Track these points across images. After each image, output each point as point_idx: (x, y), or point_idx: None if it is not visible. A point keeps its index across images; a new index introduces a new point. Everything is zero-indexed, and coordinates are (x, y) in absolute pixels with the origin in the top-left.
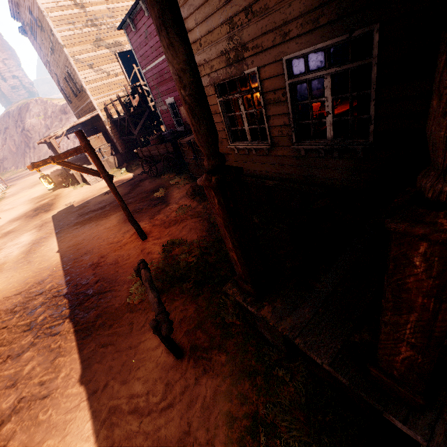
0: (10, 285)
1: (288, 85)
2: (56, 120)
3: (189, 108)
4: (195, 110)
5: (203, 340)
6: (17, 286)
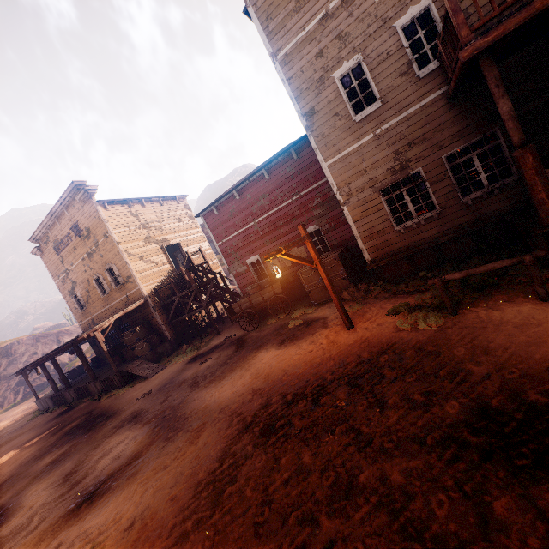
0: (209, 438)
1: (448, 168)
2: None
3: (514, 119)
4: (517, 119)
5: (546, 288)
6: (226, 430)
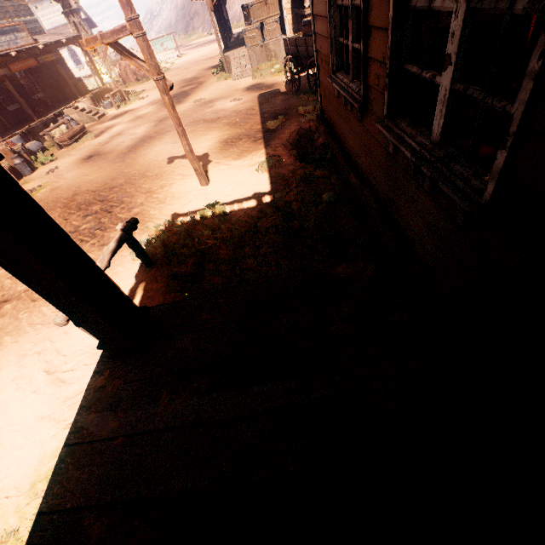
0: (98, 179)
1: None
2: None
3: None
4: None
5: None
6: (100, 182)
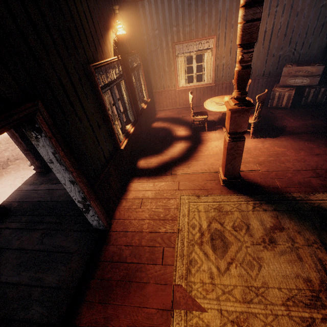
0: None
1: None
2: None
3: None
4: None
5: None
6: None
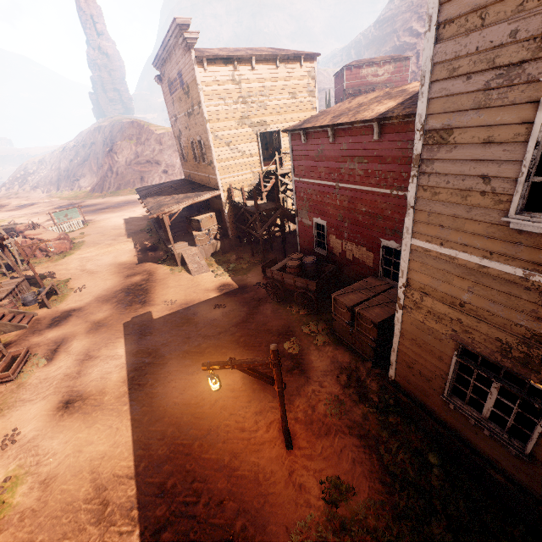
0: (118, 449)
1: None
2: (149, 149)
3: None
4: None
5: None
6: (128, 456)
